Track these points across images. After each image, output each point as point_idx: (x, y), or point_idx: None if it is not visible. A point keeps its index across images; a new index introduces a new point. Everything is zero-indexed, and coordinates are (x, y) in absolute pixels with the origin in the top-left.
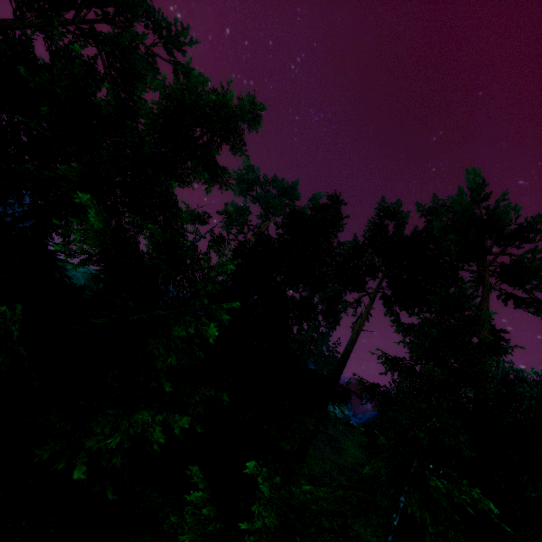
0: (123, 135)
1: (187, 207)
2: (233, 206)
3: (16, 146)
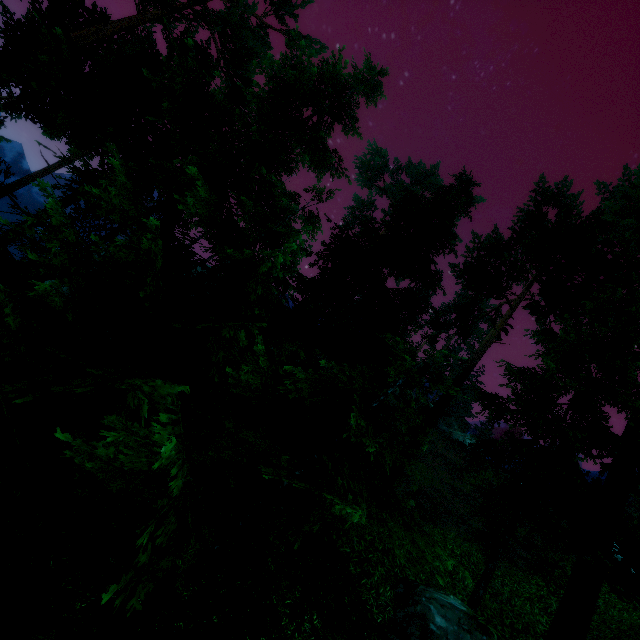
0: (232, 124)
1: (279, 185)
2: (355, 200)
3: (144, 147)
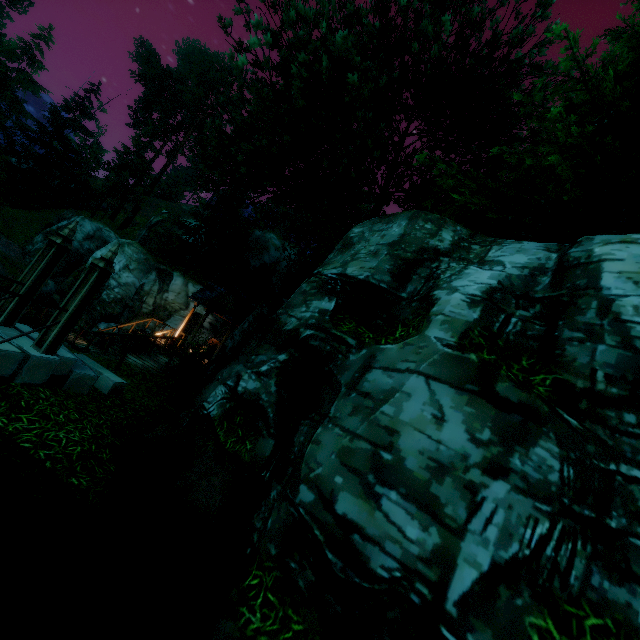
0: None
1: None
2: None
3: None
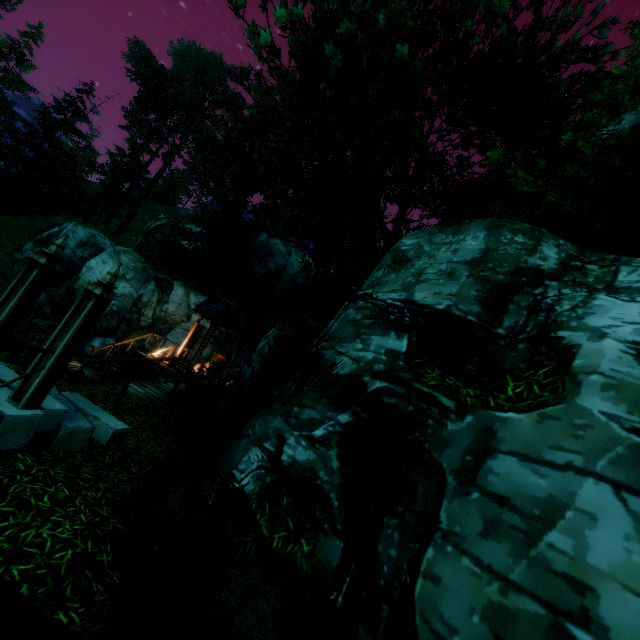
0: None
1: None
2: None
3: None
